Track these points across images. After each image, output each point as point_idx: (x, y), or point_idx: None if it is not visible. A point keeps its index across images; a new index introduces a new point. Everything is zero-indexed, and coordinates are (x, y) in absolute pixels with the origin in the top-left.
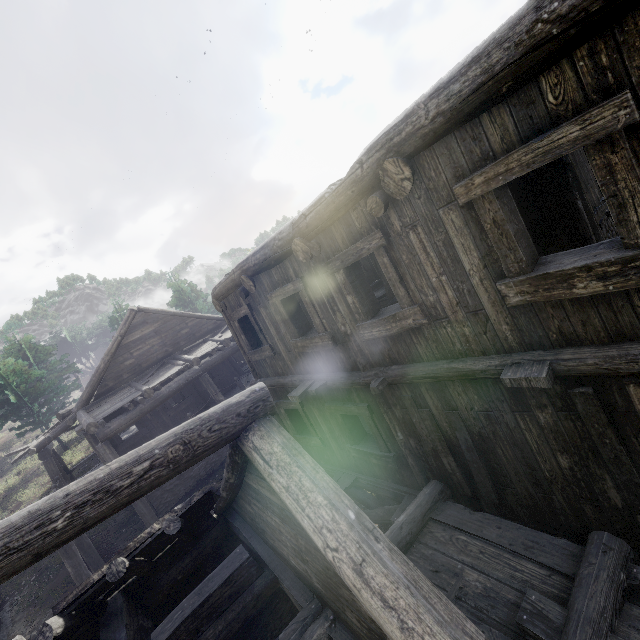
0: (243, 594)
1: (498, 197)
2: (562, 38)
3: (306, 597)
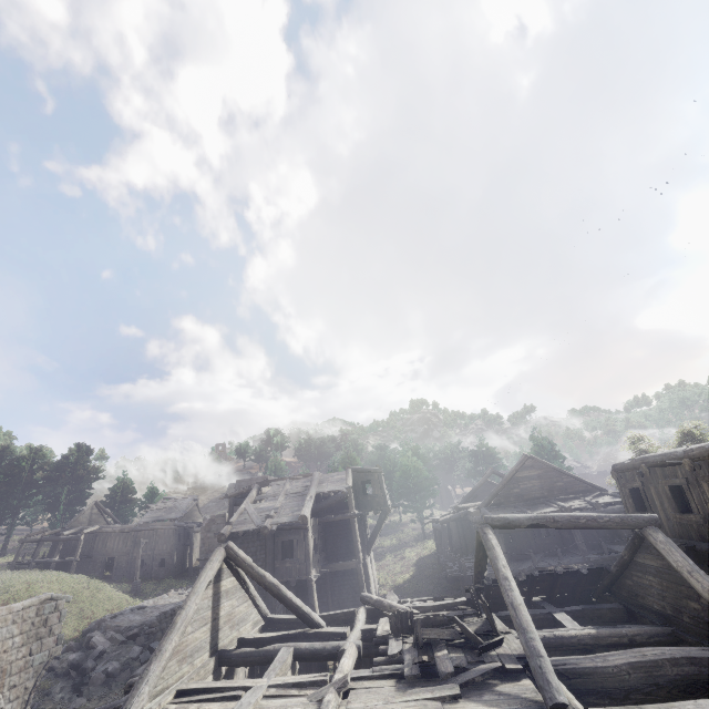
0: (617, 623)
1: None
2: None
3: (660, 623)
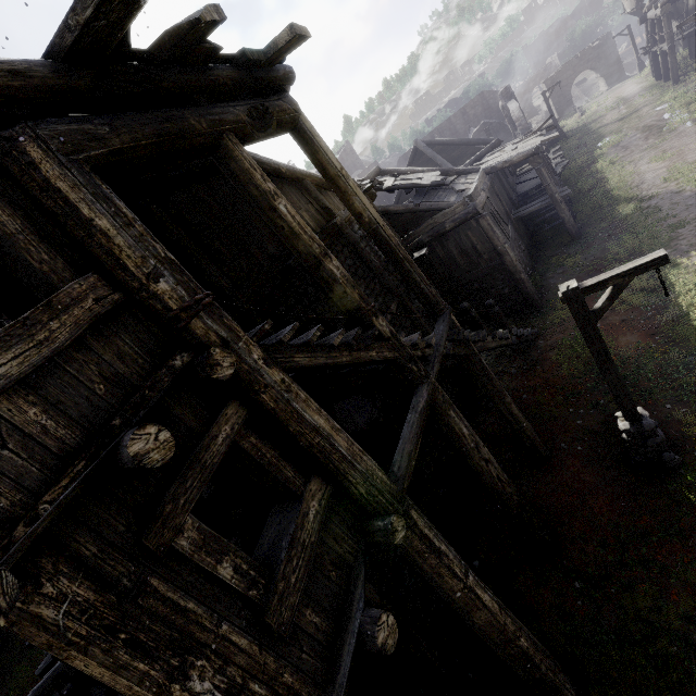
0: None
1: None
2: None
3: None
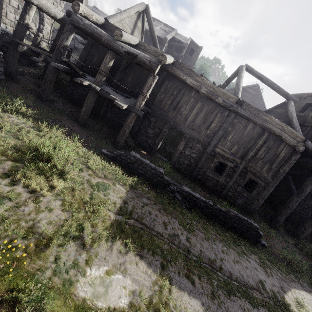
0: None
1: None
2: None
3: None
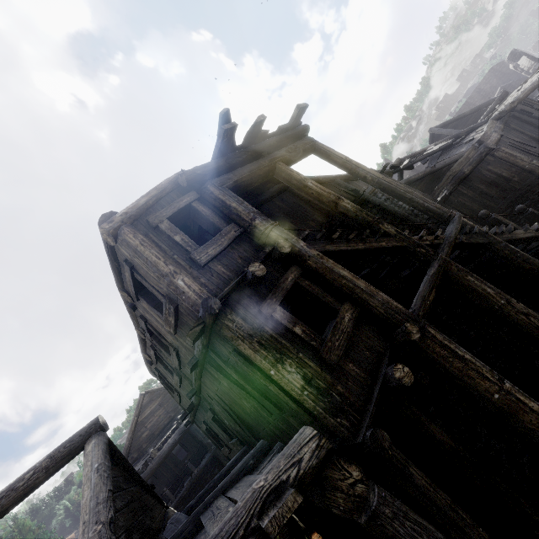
0: None
1: (143, 295)
2: (109, 251)
3: None
